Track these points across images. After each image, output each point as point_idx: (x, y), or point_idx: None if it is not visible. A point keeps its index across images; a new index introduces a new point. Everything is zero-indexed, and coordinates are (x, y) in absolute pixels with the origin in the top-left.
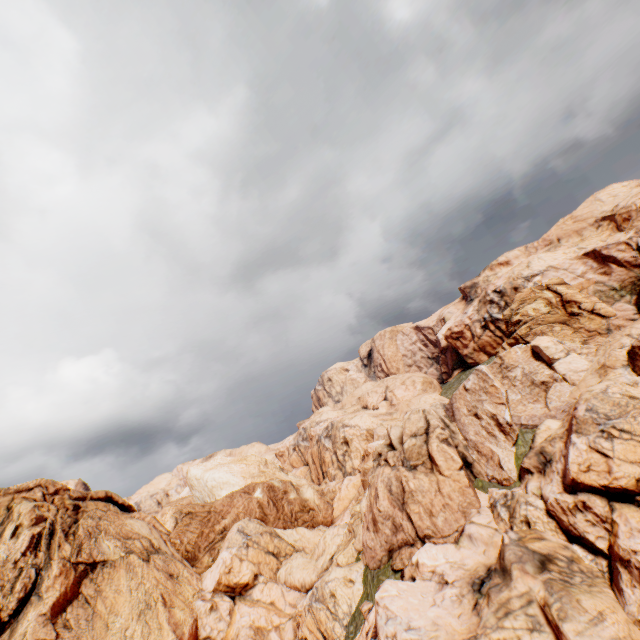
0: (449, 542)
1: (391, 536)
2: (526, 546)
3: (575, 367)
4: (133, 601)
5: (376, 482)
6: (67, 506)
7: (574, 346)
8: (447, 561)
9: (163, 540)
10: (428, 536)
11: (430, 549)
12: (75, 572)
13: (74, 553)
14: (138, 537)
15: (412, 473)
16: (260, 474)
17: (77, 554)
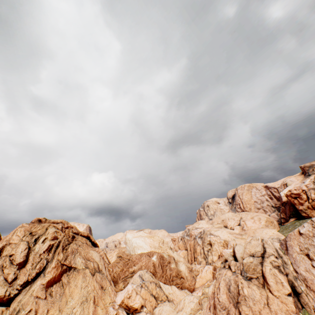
0: None
1: None
2: None
3: None
4: (81, 294)
5: (220, 278)
6: (70, 235)
7: None
8: None
9: (104, 266)
10: None
11: None
12: (61, 268)
13: (63, 259)
14: (93, 261)
15: (247, 282)
16: (159, 247)
17: (64, 260)
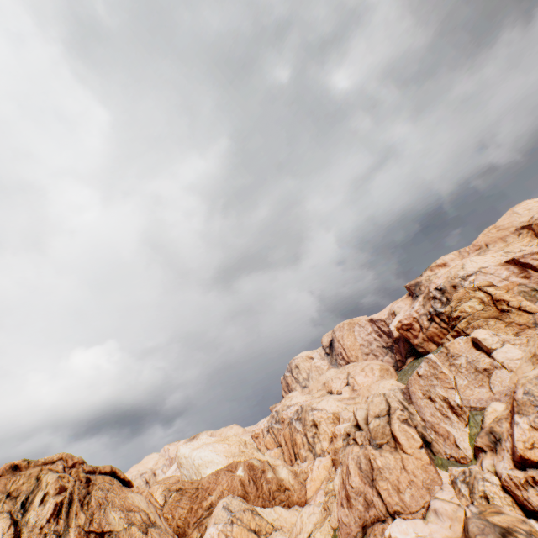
0: (417, 518)
1: (364, 512)
2: (487, 519)
3: (511, 356)
4: None
5: (347, 460)
6: (81, 478)
7: (507, 338)
8: (417, 535)
9: (158, 514)
10: (397, 512)
11: (400, 523)
12: None
13: (87, 522)
14: (138, 510)
15: (378, 451)
16: (240, 453)
17: (89, 523)
